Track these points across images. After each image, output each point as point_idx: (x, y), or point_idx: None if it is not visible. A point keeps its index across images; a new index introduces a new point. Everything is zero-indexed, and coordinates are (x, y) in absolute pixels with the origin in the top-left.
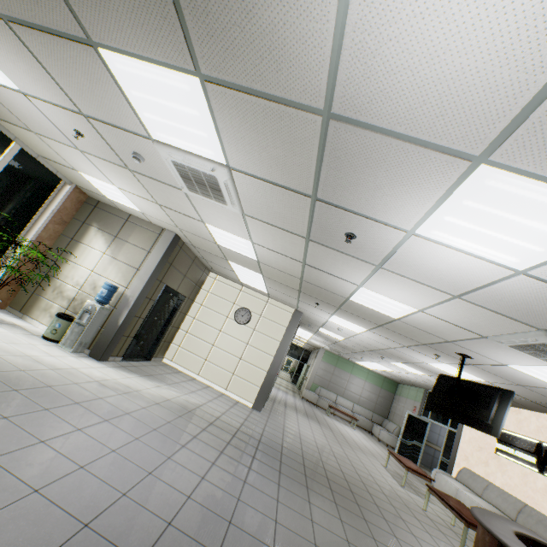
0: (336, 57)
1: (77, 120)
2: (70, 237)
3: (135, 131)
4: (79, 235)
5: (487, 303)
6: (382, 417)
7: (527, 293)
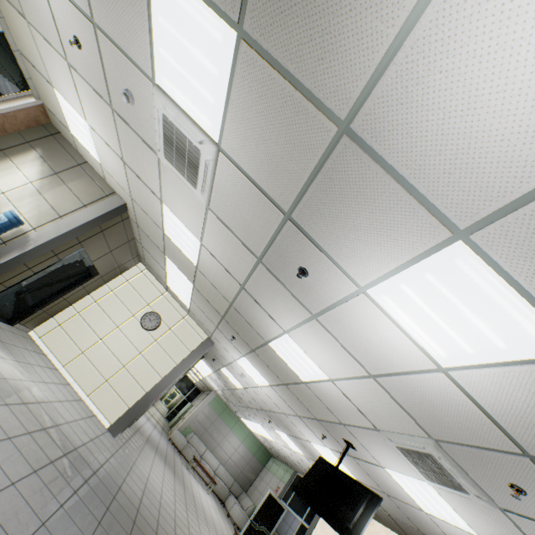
0: (382, 69)
1: (83, 25)
2: (1, 147)
3: (141, 65)
4: (12, 150)
5: (397, 393)
6: (242, 489)
7: (438, 394)
